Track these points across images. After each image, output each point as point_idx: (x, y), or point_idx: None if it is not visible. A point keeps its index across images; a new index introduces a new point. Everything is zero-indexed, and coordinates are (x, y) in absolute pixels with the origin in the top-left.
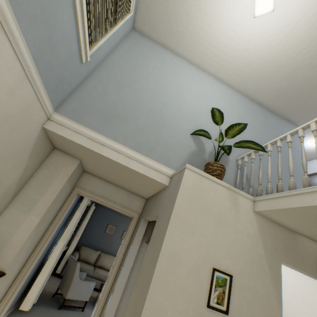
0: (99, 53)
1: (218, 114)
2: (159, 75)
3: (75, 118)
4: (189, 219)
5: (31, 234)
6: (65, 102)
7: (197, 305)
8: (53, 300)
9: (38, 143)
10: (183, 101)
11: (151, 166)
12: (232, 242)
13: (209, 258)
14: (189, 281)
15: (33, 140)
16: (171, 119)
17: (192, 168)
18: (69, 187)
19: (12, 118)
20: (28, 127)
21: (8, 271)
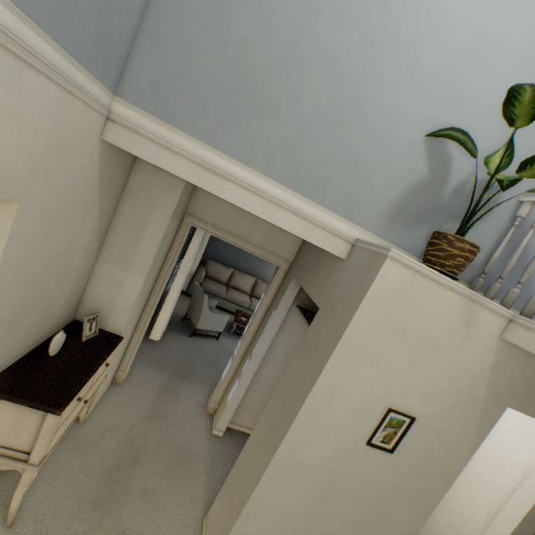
0: None
1: (530, 97)
2: None
3: (159, 109)
4: (370, 346)
5: (139, 295)
6: (129, 62)
7: (353, 441)
8: (183, 326)
9: (105, 168)
10: (434, 16)
11: (317, 221)
12: (434, 380)
13: (386, 397)
14: (349, 419)
15: (95, 169)
16: (385, 89)
17: (402, 257)
18: (175, 223)
19: (40, 159)
20: (78, 155)
21: (126, 331)
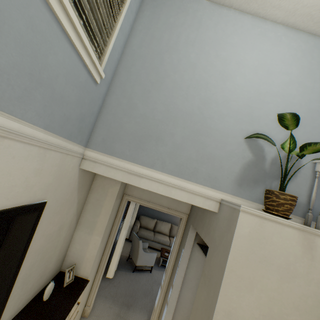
0: (113, 55)
1: (290, 116)
2: (195, 54)
3: (106, 150)
4: (247, 273)
5: (98, 249)
6: (93, 132)
7: None
8: (128, 264)
9: (81, 180)
10: (231, 88)
11: (195, 192)
12: (302, 296)
13: (271, 315)
14: None
15: (76, 182)
16: (216, 121)
17: (249, 209)
18: (118, 200)
19: (50, 186)
20: (67, 178)
21: (90, 275)
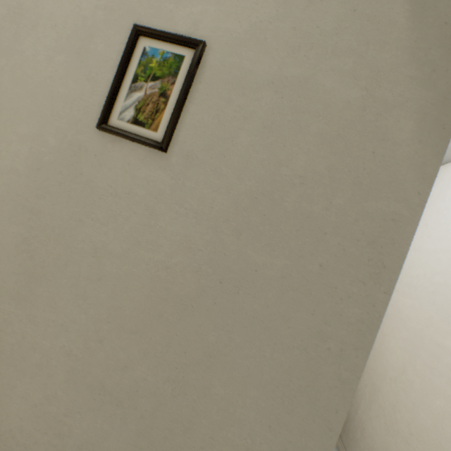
0: None
1: None
2: None
3: None
4: None
5: None
6: None
7: (71, 127)
8: None
9: None
10: None
11: None
12: None
13: (129, 8)
14: (57, 71)
15: None
16: None
17: None
18: None
19: None
20: None
21: None
